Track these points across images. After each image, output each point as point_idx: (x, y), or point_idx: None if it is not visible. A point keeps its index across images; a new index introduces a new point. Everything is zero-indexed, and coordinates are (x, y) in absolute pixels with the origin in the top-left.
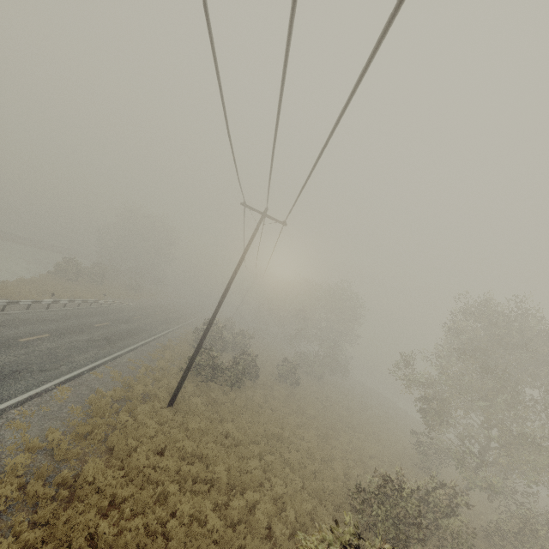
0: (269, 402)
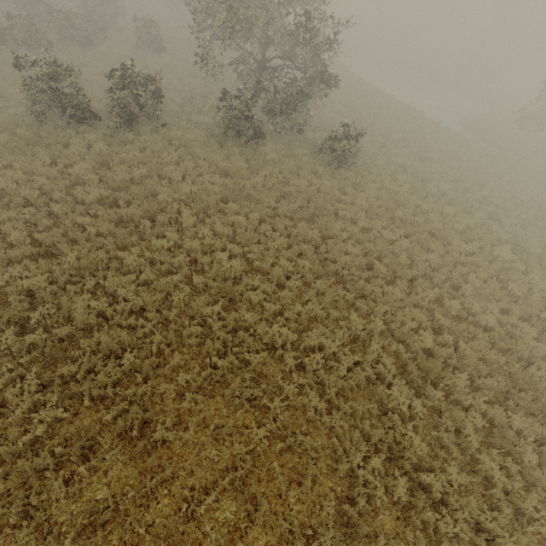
0: (79, 60)
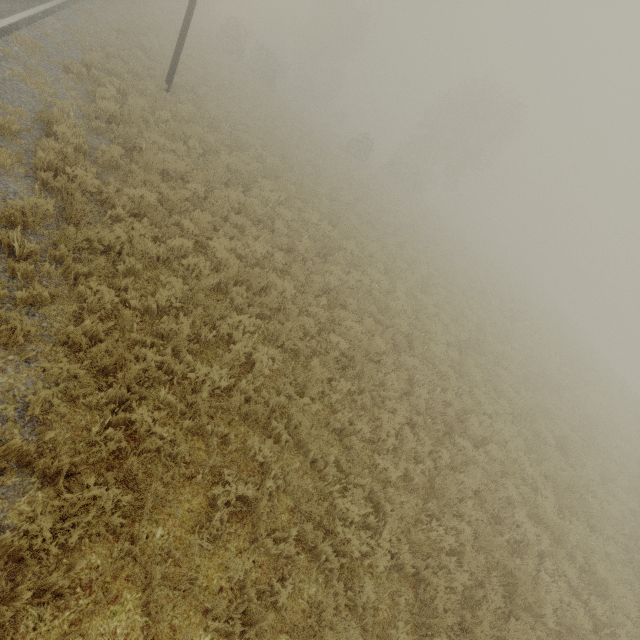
0: None
